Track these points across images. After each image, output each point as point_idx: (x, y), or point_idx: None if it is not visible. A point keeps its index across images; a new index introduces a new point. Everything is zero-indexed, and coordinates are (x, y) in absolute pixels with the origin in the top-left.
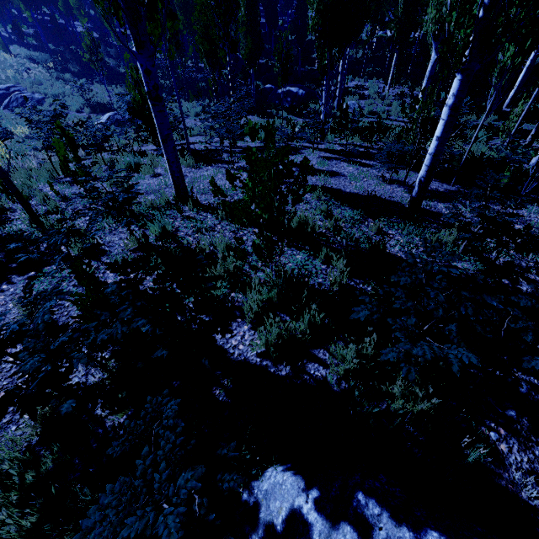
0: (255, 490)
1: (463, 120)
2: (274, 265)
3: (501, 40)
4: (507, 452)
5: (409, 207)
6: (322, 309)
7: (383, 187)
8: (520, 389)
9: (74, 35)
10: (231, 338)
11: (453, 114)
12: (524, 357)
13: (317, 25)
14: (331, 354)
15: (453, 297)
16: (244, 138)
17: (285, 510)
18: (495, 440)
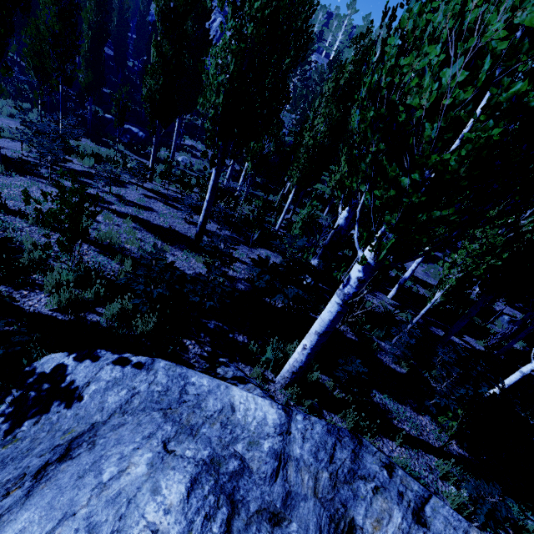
0: (35, 364)
1: (260, 193)
2: (74, 257)
3: (286, 150)
4: (192, 348)
5: (195, 240)
6: (108, 287)
7: (184, 225)
8: (210, 326)
9: None
10: (28, 301)
11: (213, 190)
12: (191, 297)
13: (149, 99)
14: (107, 310)
15: (163, 270)
16: (71, 159)
17: (54, 365)
18: (188, 345)
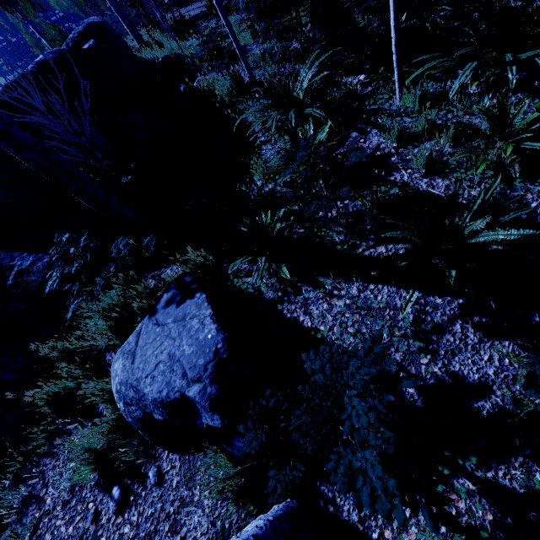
0: None
1: None
2: None
3: None
4: None
5: None
6: None
7: None
8: None
9: (27, 46)
10: None
11: None
12: None
13: None
14: None
15: None
16: None
17: None
18: None
